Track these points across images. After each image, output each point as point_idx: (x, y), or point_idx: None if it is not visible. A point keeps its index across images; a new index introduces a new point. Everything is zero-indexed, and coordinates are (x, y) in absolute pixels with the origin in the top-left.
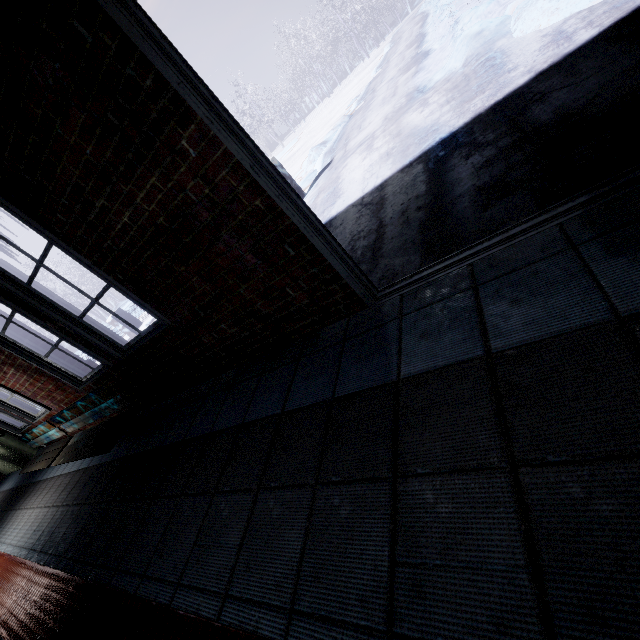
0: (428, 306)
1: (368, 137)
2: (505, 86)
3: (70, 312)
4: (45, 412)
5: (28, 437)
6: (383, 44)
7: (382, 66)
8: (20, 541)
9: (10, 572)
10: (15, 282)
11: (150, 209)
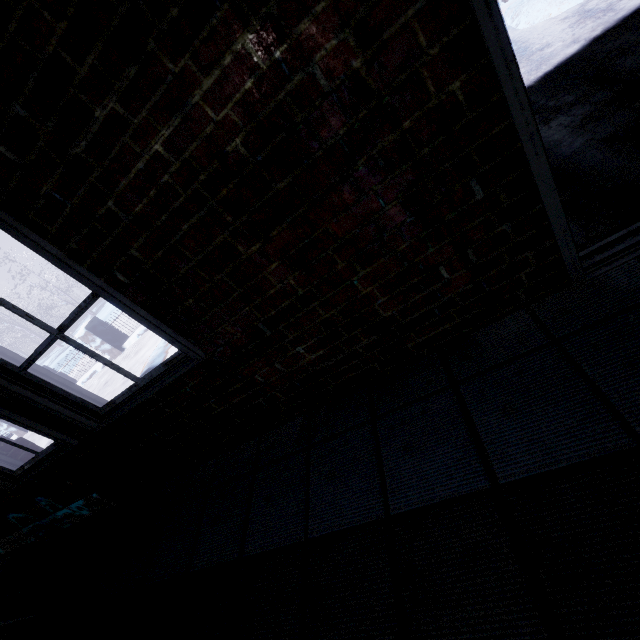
0: None
1: None
2: (547, 59)
3: (3, 360)
4: None
5: None
6: None
7: None
8: None
9: None
10: None
11: (218, 117)
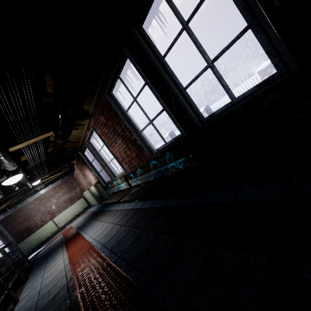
0: None
1: None
2: None
3: (180, 83)
4: (122, 173)
5: (109, 186)
6: None
7: None
8: (97, 237)
9: (90, 254)
10: (156, 55)
11: None
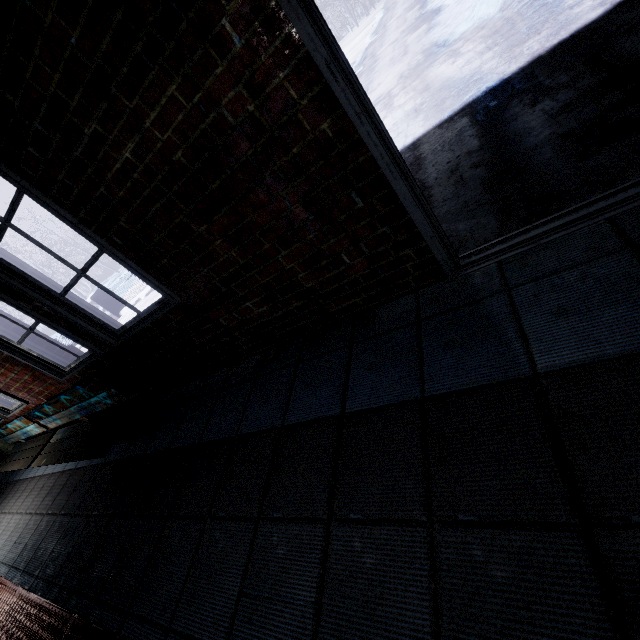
0: (553, 274)
1: (382, 97)
2: (570, 23)
3: (48, 288)
4: (21, 405)
5: (2, 432)
6: (373, 12)
7: (378, 32)
8: None
9: None
10: None
11: (164, 138)
